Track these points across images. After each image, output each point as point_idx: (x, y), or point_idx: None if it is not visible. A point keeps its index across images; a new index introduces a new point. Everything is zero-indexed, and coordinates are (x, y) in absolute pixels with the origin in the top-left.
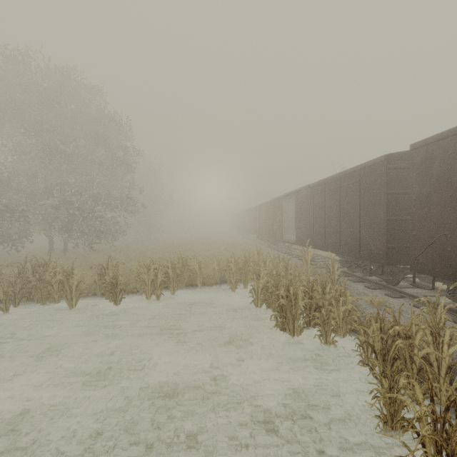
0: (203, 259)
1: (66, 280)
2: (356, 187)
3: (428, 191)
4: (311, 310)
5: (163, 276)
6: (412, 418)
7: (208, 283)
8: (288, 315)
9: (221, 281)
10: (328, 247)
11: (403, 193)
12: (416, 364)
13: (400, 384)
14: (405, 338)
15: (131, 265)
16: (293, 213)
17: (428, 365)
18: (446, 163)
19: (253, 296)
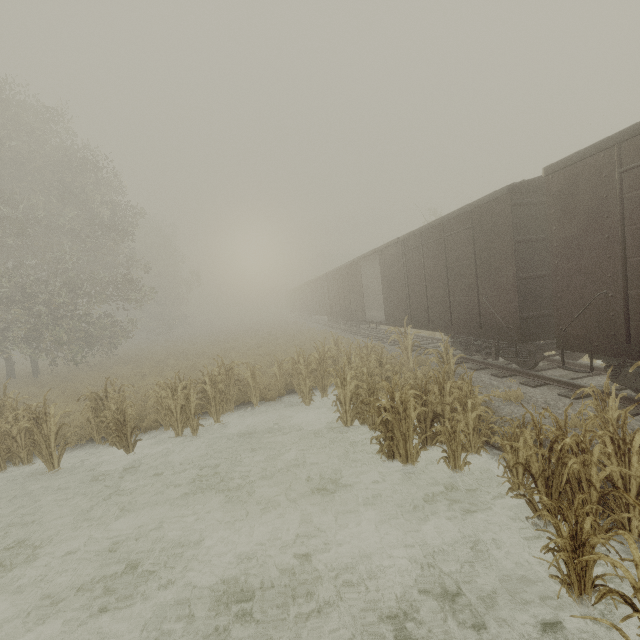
0: (256, 361)
1: (37, 428)
2: (468, 236)
3: (574, 234)
4: (427, 422)
5: (198, 395)
6: (606, 574)
7: (269, 397)
8: (396, 435)
9: (287, 391)
10: (434, 325)
11: (535, 240)
12: (598, 489)
13: (585, 527)
14: (575, 452)
15: (146, 385)
16: (375, 281)
17: (615, 489)
18: (599, 191)
19: (339, 411)
